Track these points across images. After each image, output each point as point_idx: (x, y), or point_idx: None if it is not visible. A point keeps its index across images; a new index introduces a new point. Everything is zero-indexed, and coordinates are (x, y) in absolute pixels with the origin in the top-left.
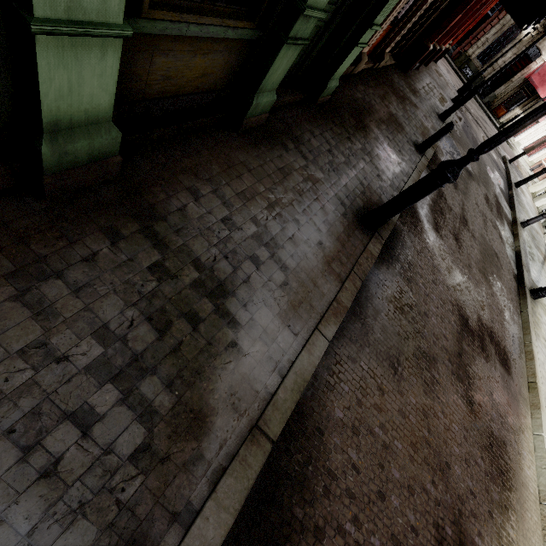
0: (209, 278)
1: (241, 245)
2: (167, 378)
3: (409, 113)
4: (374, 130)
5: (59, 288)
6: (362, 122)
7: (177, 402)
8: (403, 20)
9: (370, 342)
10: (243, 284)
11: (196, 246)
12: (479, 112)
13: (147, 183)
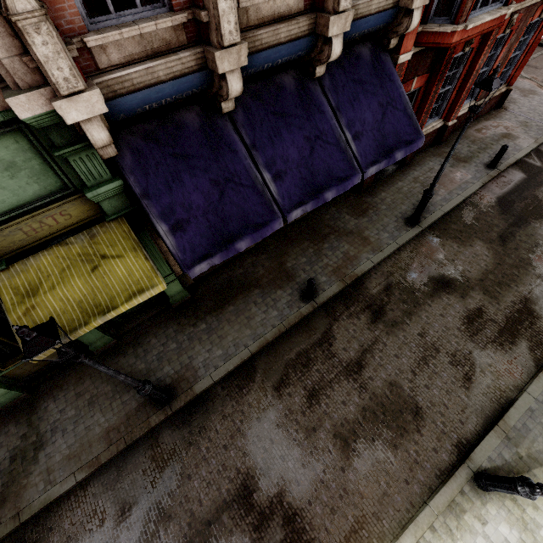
0: (39, 440)
1: (62, 423)
2: (4, 481)
3: (322, 253)
4: (238, 301)
5: None
6: (224, 300)
7: (2, 492)
8: None
9: (116, 488)
10: (52, 444)
11: (43, 425)
12: None
13: (40, 397)
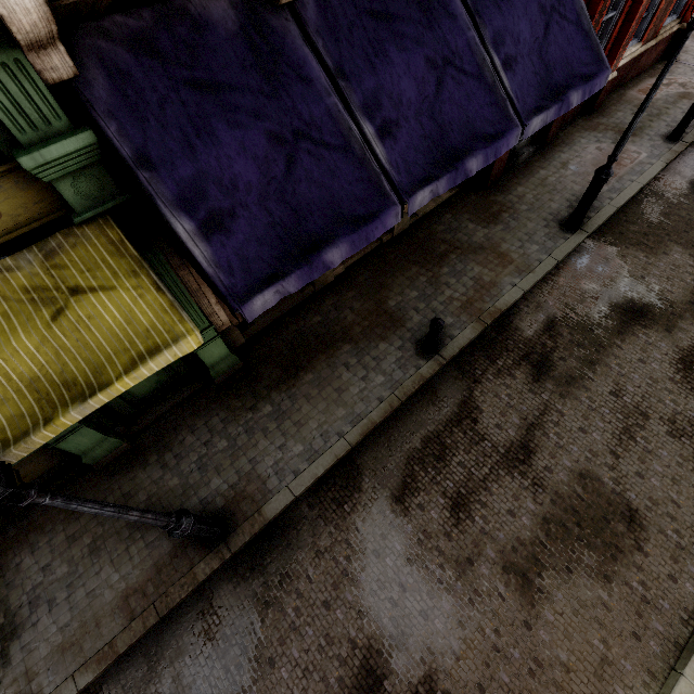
0: (10, 623)
1: (47, 589)
2: None
3: (441, 281)
4: (319, 365)
5: None
6: (296, 365)
7: None
8: None
9: (148, 693)
10: (31, 627)
11: (14, 595)
12: None
13: (7, 548)
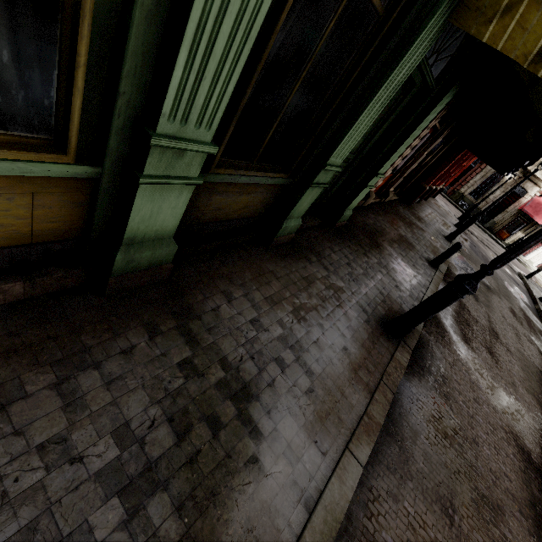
0: (234, 378)
1: (267, 346)
2: (178, 497)
3: (417, 235)
4: (388, 247)
5: (94, 379)
6: (375, 241)
7: (185, 533)
8: (401, 170)
9: (412, 473)
10: (268, 387)
11: (225, 344)
12: (482, 234)
13: (189, 286)
